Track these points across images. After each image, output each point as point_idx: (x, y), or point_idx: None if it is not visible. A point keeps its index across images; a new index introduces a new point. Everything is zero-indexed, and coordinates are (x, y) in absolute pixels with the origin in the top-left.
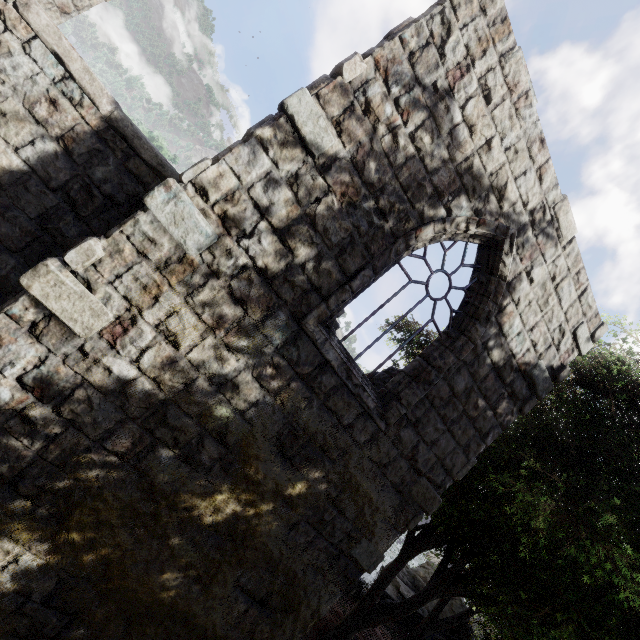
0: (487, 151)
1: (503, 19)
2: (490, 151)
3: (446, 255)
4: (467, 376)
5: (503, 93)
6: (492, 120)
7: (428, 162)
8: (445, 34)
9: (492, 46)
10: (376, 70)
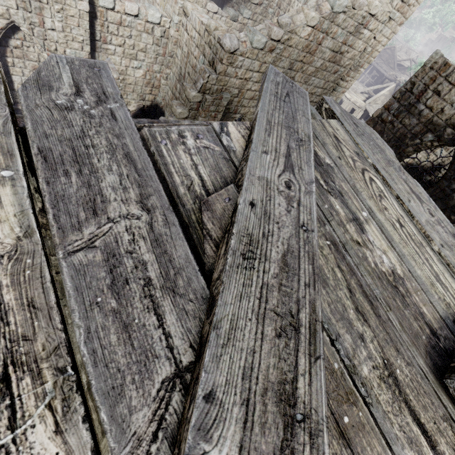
0: (441, 113)
1: (444, 64)
2: (443, 112)
3: (428, 155)
4: (440, 204)
5: (449, 89)
6: (443, 101)
7: (408, 127)
8: (412, 86)
9: (439, 77)
10: (384, 110)
